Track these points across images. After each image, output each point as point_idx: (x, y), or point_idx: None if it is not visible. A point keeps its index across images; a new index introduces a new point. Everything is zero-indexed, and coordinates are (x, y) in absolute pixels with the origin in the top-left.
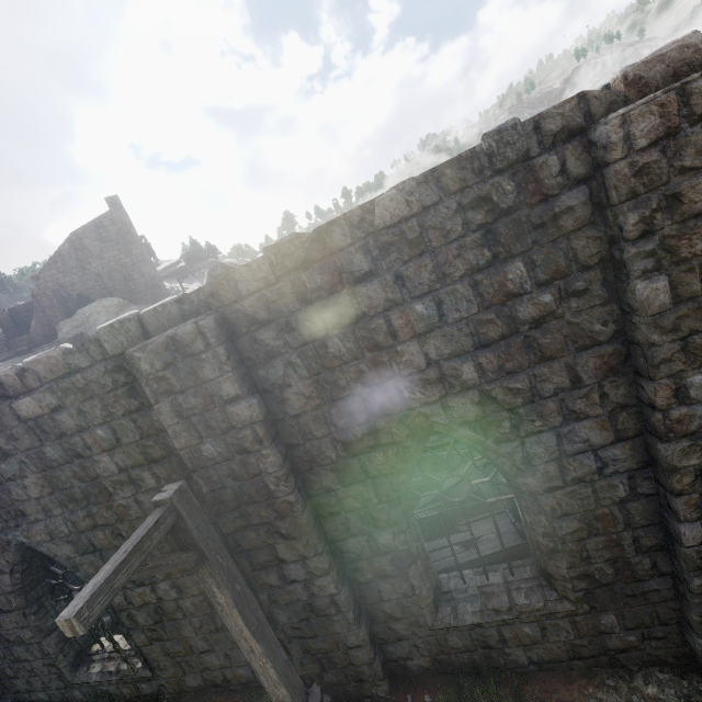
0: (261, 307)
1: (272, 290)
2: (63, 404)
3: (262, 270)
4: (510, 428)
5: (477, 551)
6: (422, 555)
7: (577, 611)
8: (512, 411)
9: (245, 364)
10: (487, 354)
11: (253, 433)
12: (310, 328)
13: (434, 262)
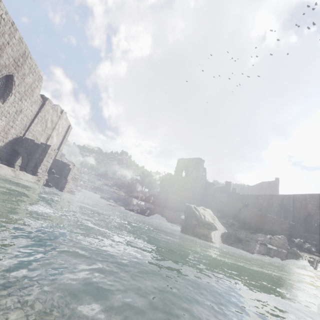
0: (298, 197)
1: (299, 196)
2: (275, 198)
3: (299, 195)
4: (317, 215)
5: (310, 229)
6: (303, 227)
7: (318, 238)
8: (317, 213)
9: (294, 201)
10: (316, 208)
11: (291, 205)
12: (301, 200)
13: (314, 199)
